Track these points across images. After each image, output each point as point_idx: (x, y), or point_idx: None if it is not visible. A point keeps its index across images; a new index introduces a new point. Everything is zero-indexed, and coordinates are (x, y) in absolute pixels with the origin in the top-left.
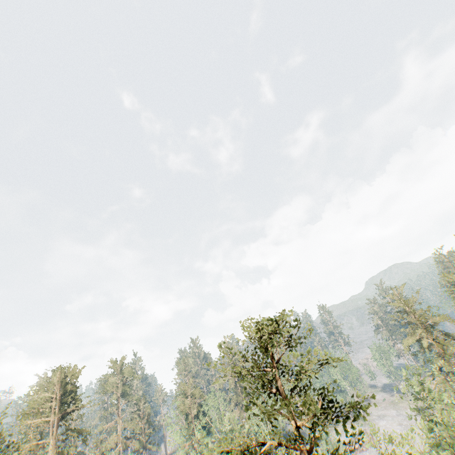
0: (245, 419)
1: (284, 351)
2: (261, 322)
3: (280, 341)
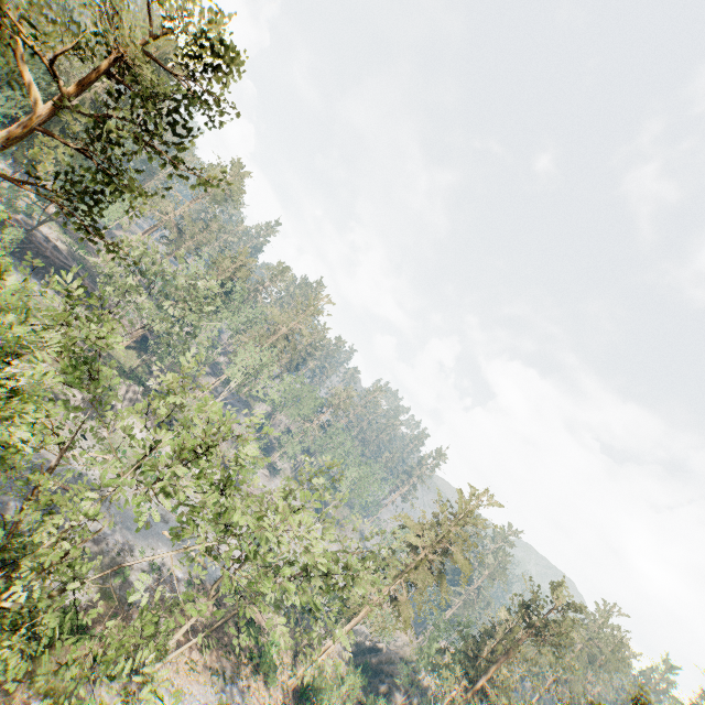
0: (241, 345)
1: (179, 74)
2: (220, 38)
3: (201, 78)
